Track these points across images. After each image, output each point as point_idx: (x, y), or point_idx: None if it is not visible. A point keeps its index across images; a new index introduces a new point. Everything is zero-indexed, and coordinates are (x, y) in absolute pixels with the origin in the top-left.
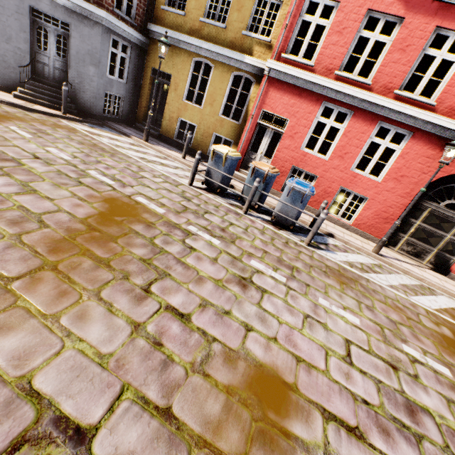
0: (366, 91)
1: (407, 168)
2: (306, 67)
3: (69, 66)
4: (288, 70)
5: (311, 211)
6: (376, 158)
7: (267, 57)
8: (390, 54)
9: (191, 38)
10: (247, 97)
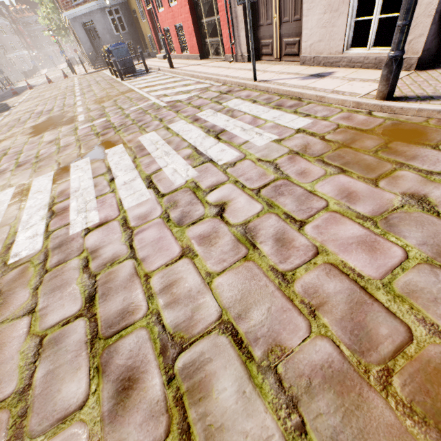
0: None
1: None
2: None
3: (102, 41)
4: None
5: (179, 58)
6: None
7: None
8: None
9: None
10: None
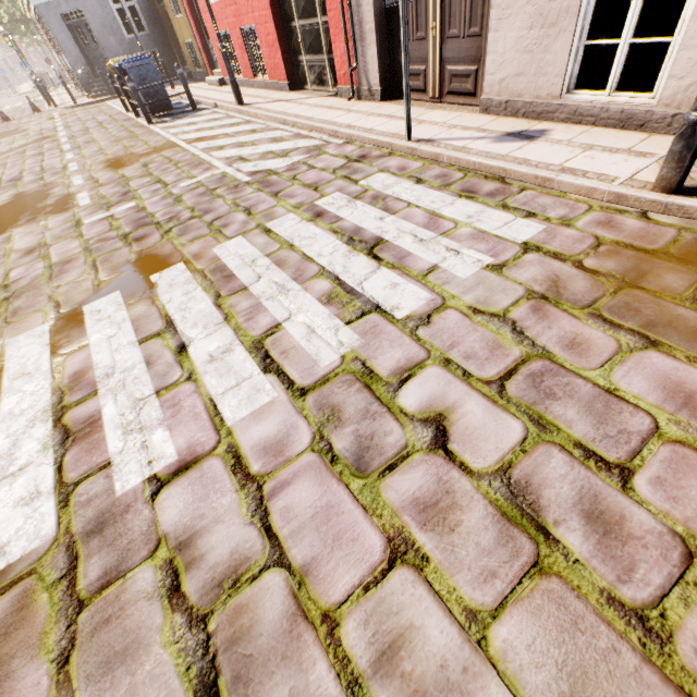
0: None
1: None
2: None
3: (102, 49)
4: None
5: (249, 85)
6: None
7: None
8: None
9: None
10: None
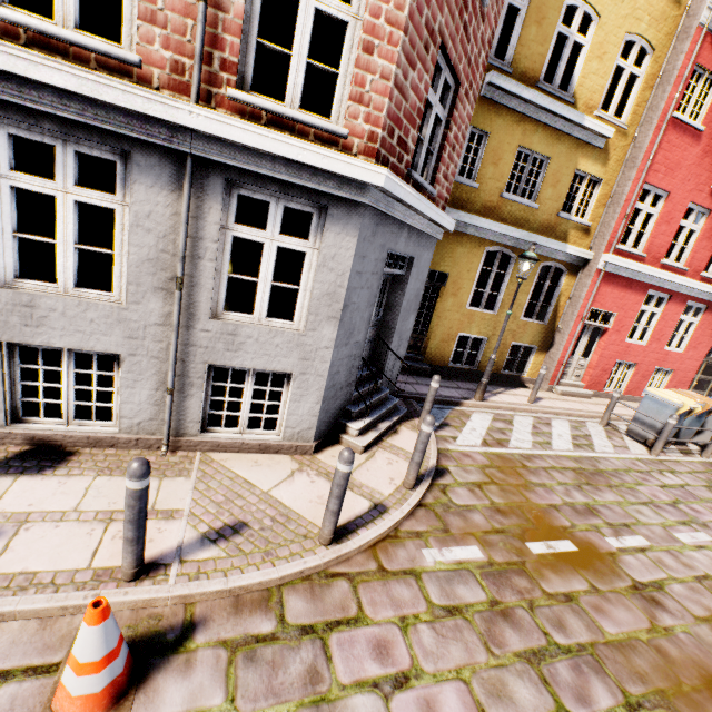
0: (689, 278)
1: (701, 336)
2: (637, 258)
3: (394, 331)
4: (629, 265)
5: (630, 400)
6: (681, 333)
7: (583, 243)
8: (700, 242)
9: (495, 224)
10: (557, 291)
